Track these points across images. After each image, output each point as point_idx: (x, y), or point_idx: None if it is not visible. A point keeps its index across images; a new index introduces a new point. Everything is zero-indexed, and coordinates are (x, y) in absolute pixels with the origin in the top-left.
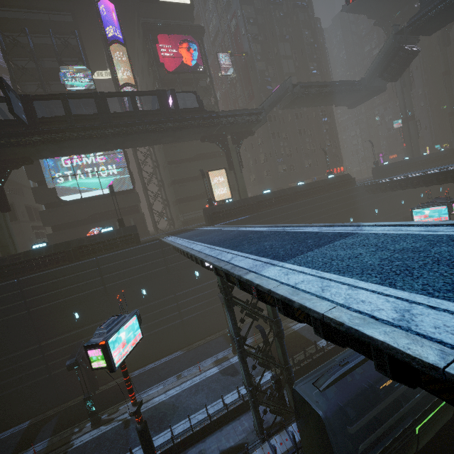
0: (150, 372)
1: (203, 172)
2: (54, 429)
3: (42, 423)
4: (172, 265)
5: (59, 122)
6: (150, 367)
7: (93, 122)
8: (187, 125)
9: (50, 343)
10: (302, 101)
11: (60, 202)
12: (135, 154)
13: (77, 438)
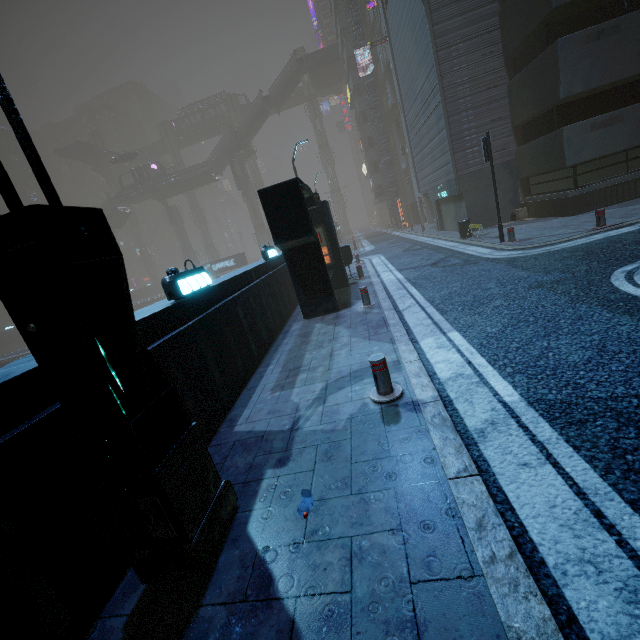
0: None
1: None
2: None
3: None
4: None
5: None
6: None
7: None
8: None
9: None
10: None
11: None
12: None
13: None
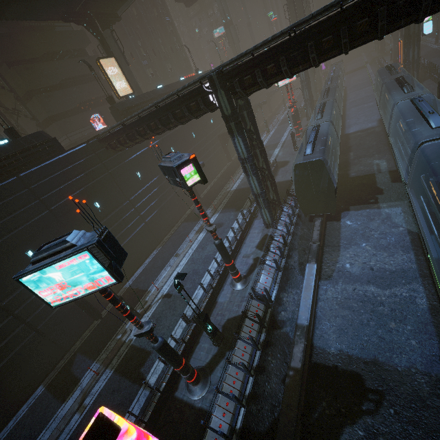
0: (144, 273)
1: (87, 62)
2: (90, 358)
3: (65, 371)
4: (113, 170)
5: None
6: (140, 272)
7: None
8: None
9: (14, 298)
10: None
11: None
12: None
13: (129, 336)
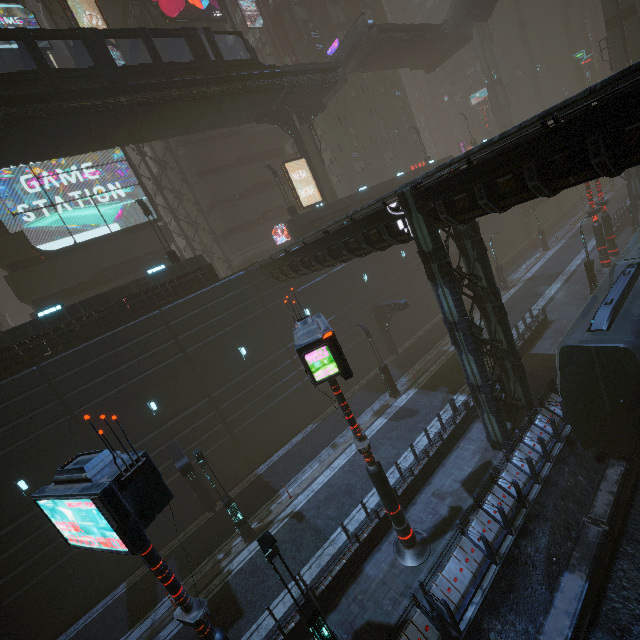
0: (285, 459)
1: (272, 168)
2: (180, 572)
3: (151, 576)
4: (272, 305)
5: (31, 82)
6: (281, 455)
7: (91, 82)
8: (241, 89)
9: None
10: (377, 56)
11: (40, 255)
12: (145, 163)
13: (230, 562)
